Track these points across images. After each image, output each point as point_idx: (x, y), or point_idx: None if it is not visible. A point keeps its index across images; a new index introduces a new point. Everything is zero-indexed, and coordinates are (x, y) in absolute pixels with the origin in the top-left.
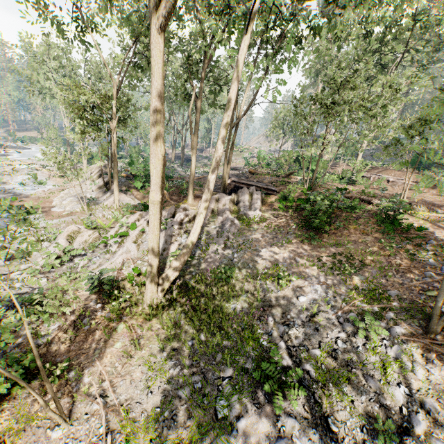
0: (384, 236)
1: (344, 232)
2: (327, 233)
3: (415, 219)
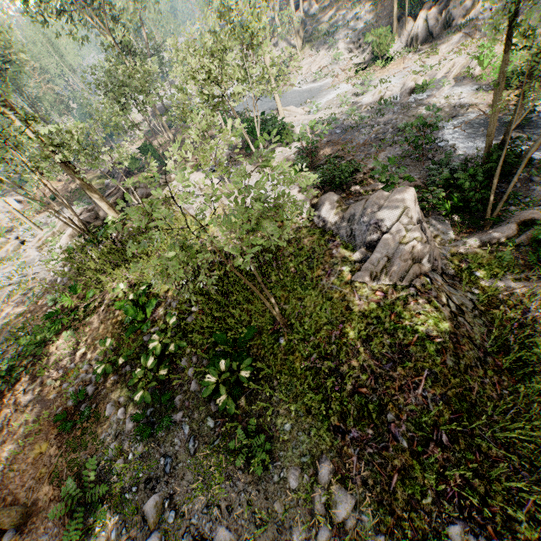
0: None
1: None
2: None
3: None
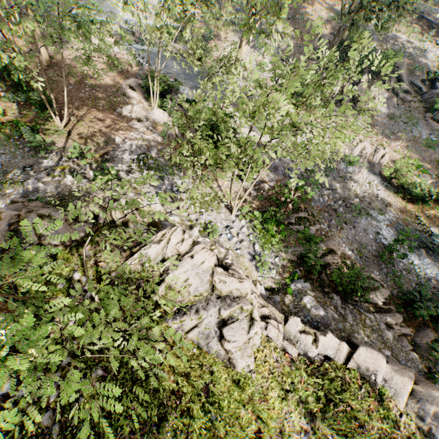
0: None
1: None
2: None
3: None
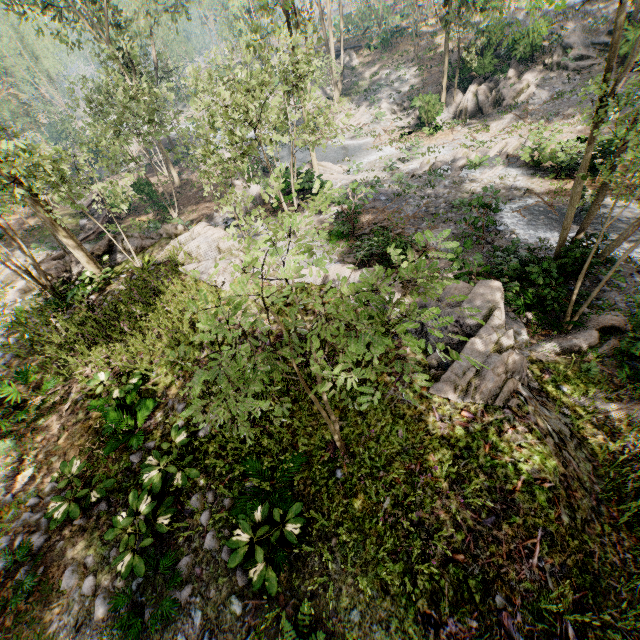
0: (412, 42)
1: (397, 49)
2: (390, 53)
3: (426, 28)
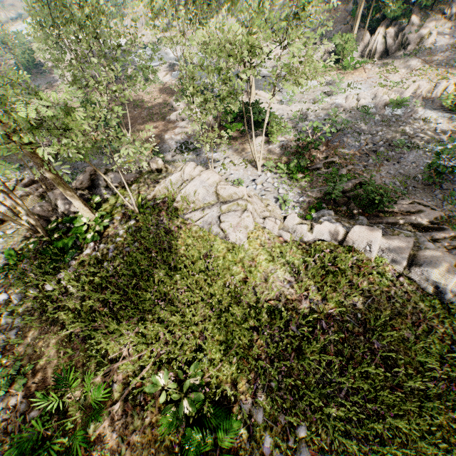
0: None
1: None
2: None
3: None
